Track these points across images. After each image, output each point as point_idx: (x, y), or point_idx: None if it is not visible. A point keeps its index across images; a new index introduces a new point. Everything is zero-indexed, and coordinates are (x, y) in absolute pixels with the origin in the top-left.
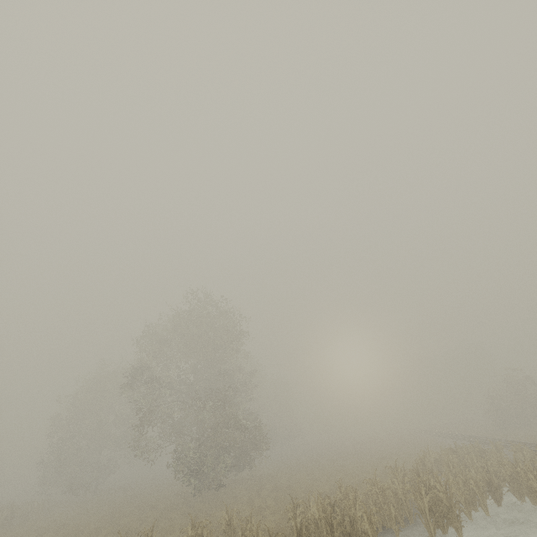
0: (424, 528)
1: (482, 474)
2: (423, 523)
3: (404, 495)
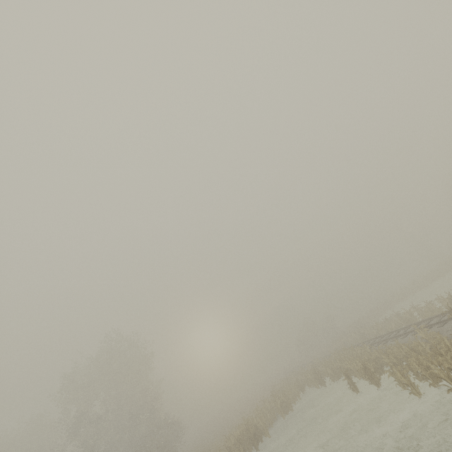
0: (281, 418)
1: (296, 383)
2: (280, 414)
3: (270, 408)
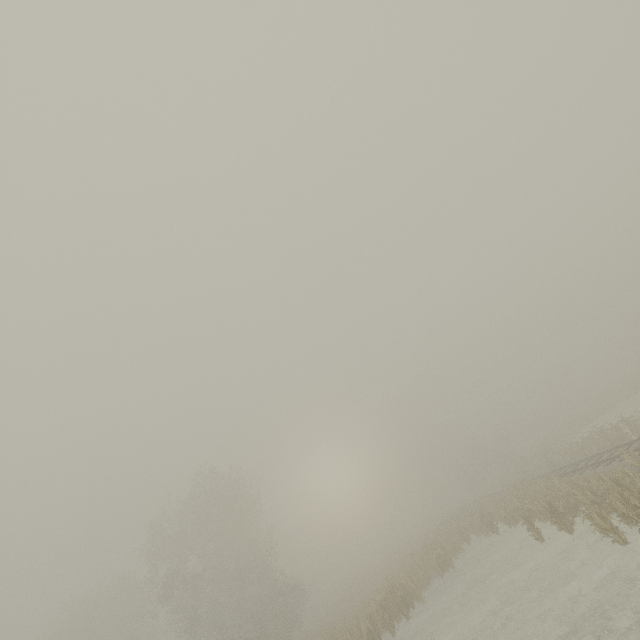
0: (438, 577)
1: (457, 530)
2: (436, 572)
3: (423, 564)
